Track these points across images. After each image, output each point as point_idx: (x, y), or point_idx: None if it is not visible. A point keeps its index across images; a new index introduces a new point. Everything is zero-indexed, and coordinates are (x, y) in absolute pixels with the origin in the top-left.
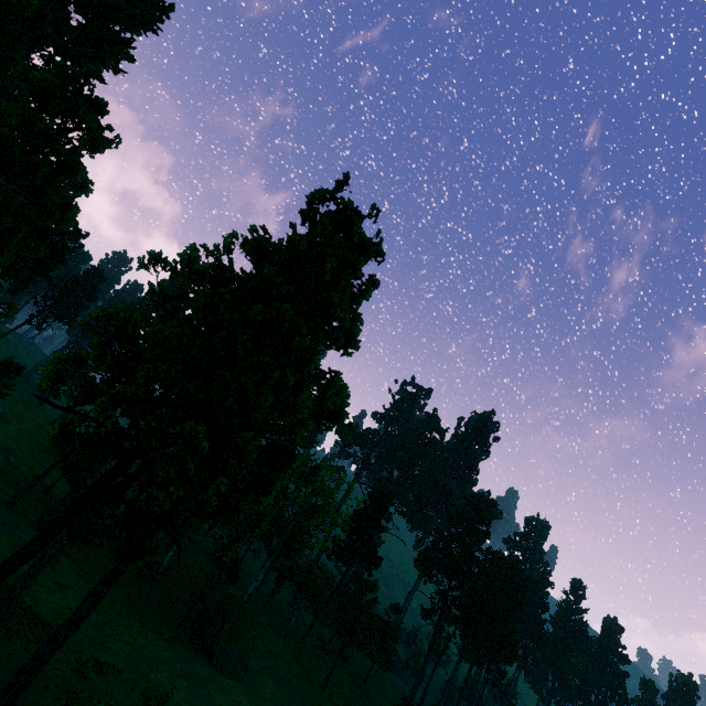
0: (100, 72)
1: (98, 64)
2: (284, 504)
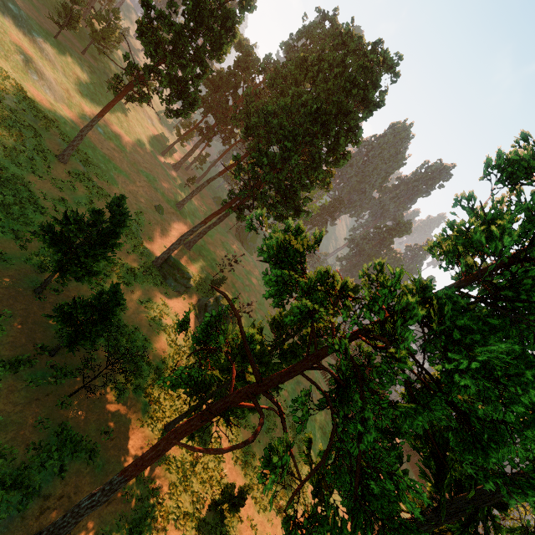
0: None
1: None
2: None
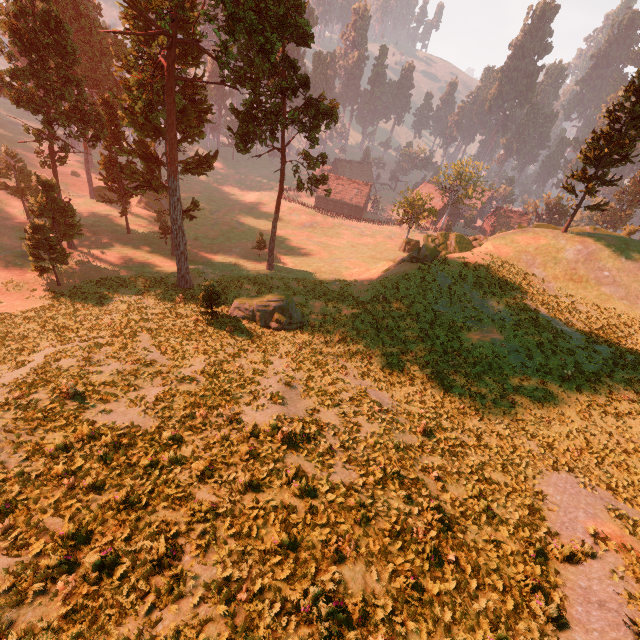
0: None
1: None
2: None
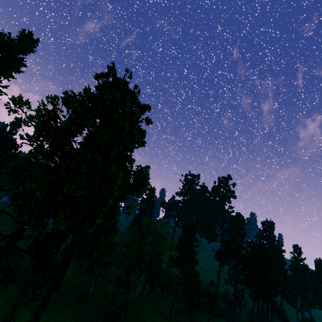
0: (11, 73)
1: (10, 71)
2: (142, 245)
